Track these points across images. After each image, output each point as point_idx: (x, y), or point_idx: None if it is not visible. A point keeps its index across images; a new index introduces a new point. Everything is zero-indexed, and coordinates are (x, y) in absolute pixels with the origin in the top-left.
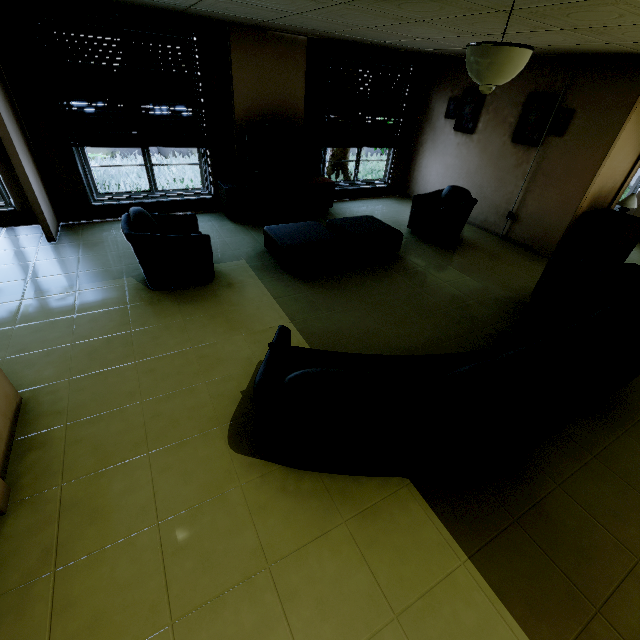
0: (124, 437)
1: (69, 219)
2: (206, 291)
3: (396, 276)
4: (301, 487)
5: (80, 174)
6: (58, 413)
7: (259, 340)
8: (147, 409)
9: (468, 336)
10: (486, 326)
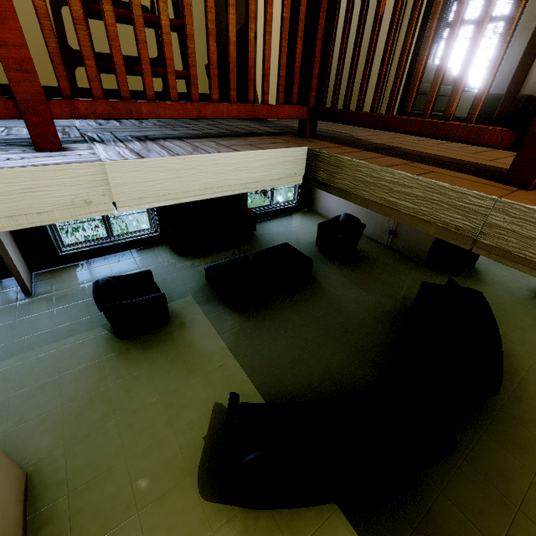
0: (116, 500)
1: (40, 268)
2: (164, 334)
3: (311, 298)
4: (258, 526)
5: (49, 234)
6: (59, 484)
7: (212, 381)
8: (131, 468)
9: (369, 354)
10: (381, 341)
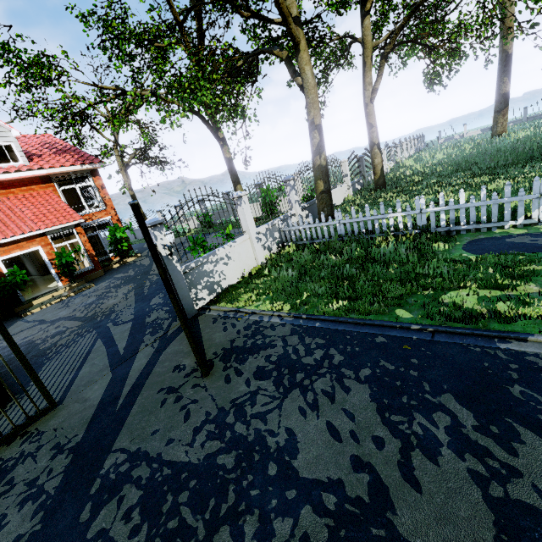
0: None
1: None
2: None
3: None
4: None
5: None
6: None
7: None
8: None
9: None
10: None
